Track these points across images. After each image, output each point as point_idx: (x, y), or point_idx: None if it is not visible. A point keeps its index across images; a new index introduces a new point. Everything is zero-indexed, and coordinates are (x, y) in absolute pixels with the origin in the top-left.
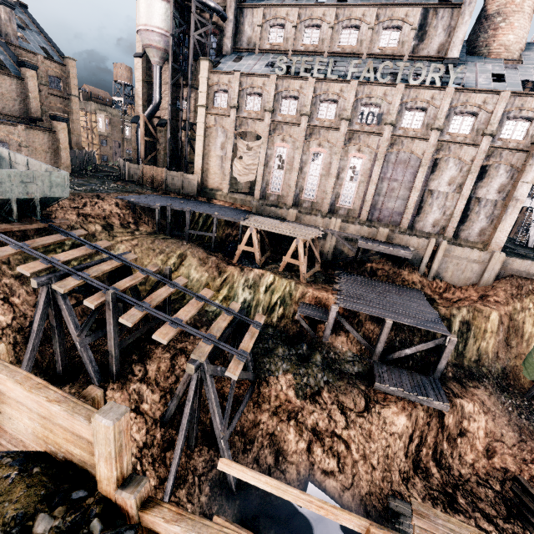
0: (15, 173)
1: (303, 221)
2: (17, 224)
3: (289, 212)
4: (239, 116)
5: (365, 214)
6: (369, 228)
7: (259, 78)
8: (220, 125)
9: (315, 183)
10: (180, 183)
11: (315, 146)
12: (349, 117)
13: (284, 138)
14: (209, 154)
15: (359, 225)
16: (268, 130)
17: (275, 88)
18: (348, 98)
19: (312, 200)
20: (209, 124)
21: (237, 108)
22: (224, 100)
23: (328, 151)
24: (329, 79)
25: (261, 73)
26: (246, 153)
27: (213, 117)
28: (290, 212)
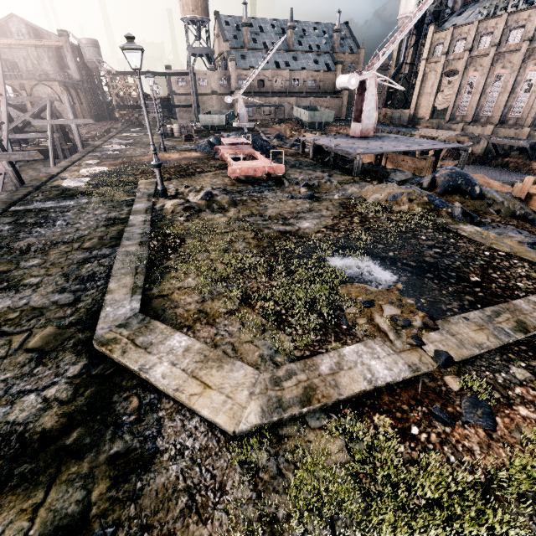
0: (319, 113)
1: (467, 131)
2: (316, 131)
3: (457, 125)
4: (446, 60)
5: (529, 121)
6: (516, 130)
7: (466, 27)
8: (433, 70)
9: (494, 100)
10: (399, 117)
11: (499, 69)
12: (529, 38)
13: (476, 68)
14: (422, 93)
15: (508, 129)
16: (464, 65)
17: (476, 31)
18: (532, 21)
19: (488, 115)
20: (427, 71)
21: (446, 54)
22: (440, 50)
23: (509, 71)
24: (520, 10)
25: (470, 21)
26: (446, 87)
27: (430, 65)
28: (459, 125)
